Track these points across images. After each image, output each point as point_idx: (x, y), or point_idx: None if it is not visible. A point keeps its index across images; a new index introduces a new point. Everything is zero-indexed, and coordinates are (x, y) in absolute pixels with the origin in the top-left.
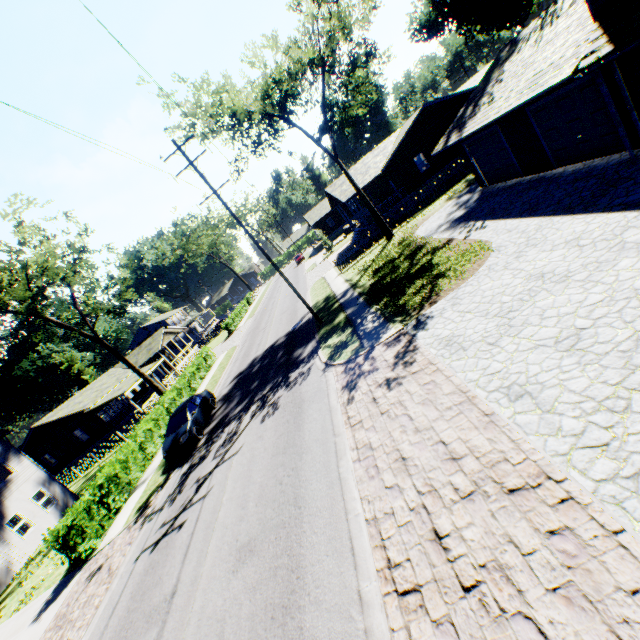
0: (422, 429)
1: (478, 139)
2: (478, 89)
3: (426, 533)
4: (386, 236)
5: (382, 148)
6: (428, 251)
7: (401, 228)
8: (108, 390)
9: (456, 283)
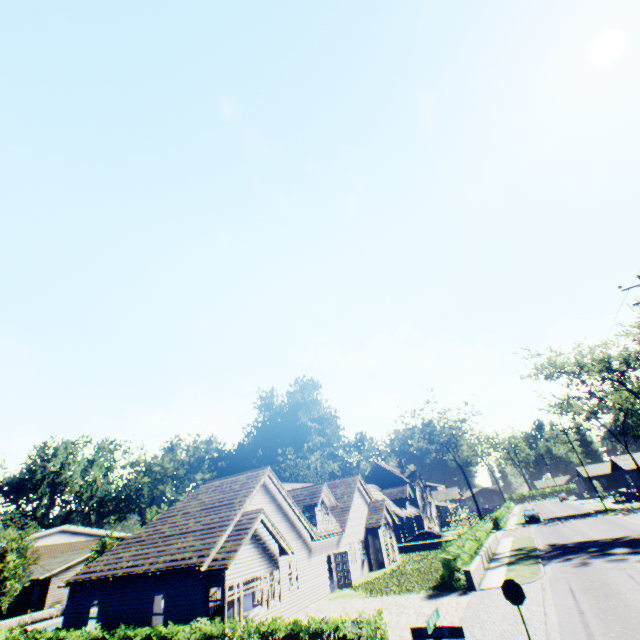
0: None
1: None
2: None
3: None
4: None
5: None
6: None
7: None
8: None
9: None
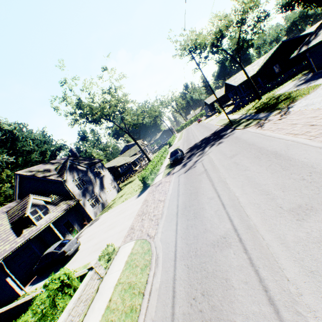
0: (299, 119)
1: (315, 49)
2: (317, 28)
3: (307, 126)
4: (258, 98)
5: (256, 63)
6: (286, 94)
7: (265, 95)
8: (121, 161)
9: (305, 96)
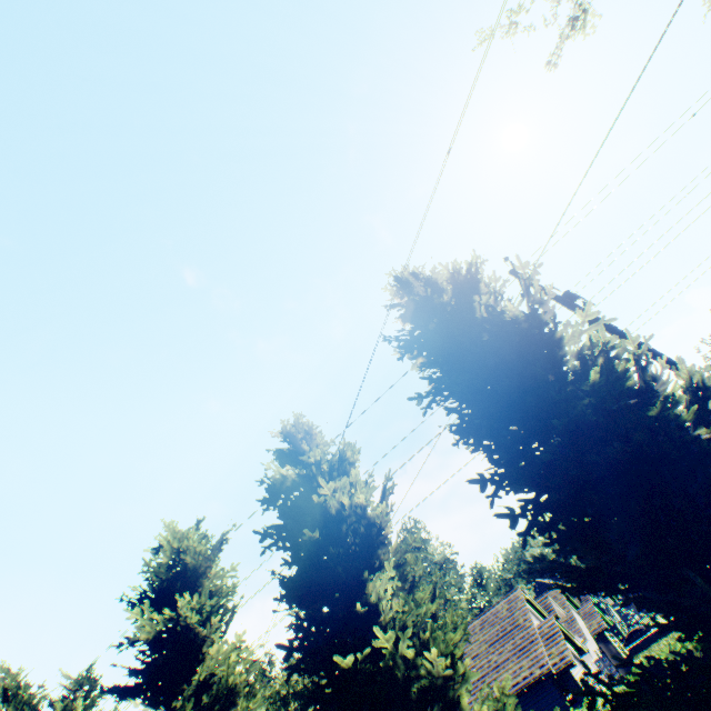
0: None
1: None
2: None
3: None
4: None
5: None
6: None
7: None
8: None
9: None
